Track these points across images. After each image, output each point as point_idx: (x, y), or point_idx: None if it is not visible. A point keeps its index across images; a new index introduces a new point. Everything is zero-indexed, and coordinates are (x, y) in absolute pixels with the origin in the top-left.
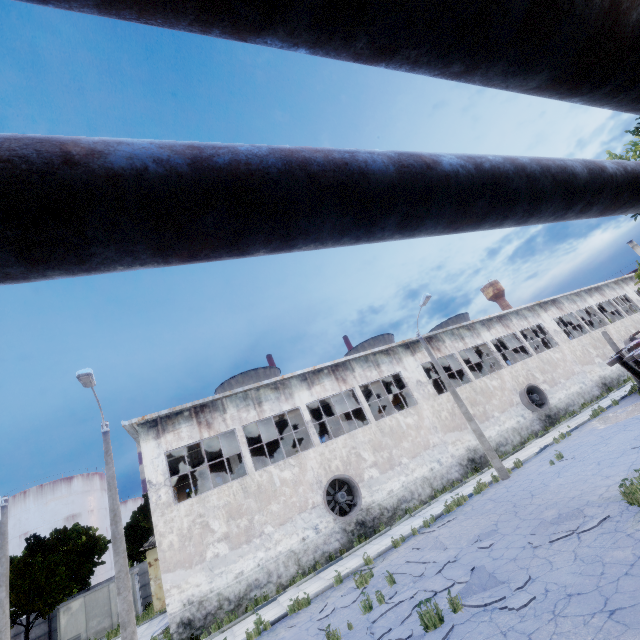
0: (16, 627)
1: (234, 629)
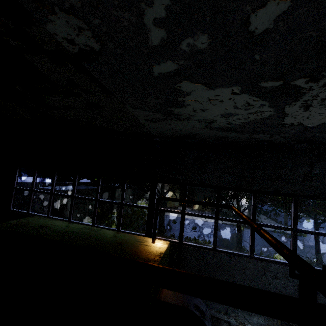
0: (69, 185)
1: (256, 218)
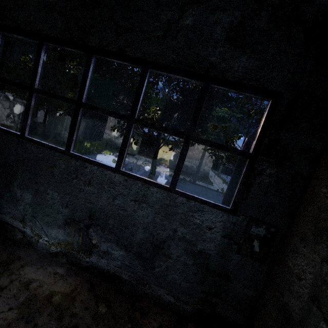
0: None
1: (212, 181)
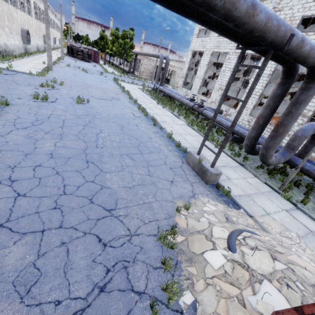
0: None
1: (25, 61)
